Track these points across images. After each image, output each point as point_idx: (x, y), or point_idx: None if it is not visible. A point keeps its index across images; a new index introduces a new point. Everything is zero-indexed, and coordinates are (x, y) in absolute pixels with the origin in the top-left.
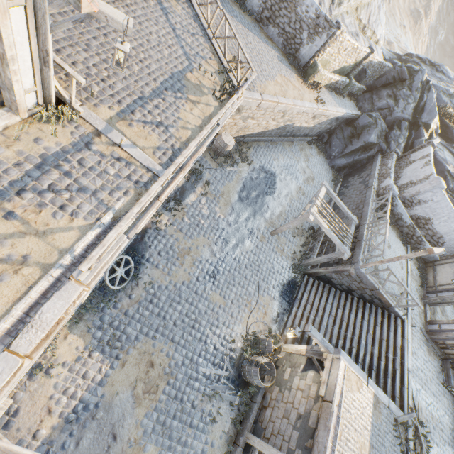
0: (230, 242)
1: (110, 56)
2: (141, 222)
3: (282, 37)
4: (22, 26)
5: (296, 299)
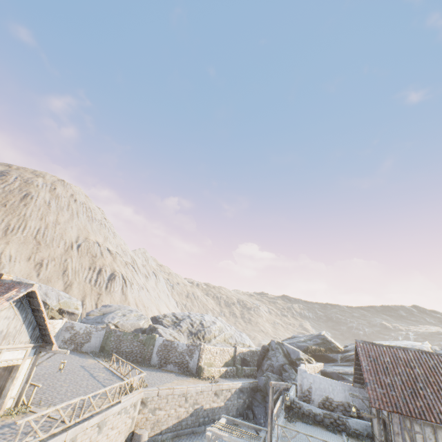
0: None
1: (55, 393)
2: (51, 440)
3: (176, 365)
4: (27, 366)
5: None
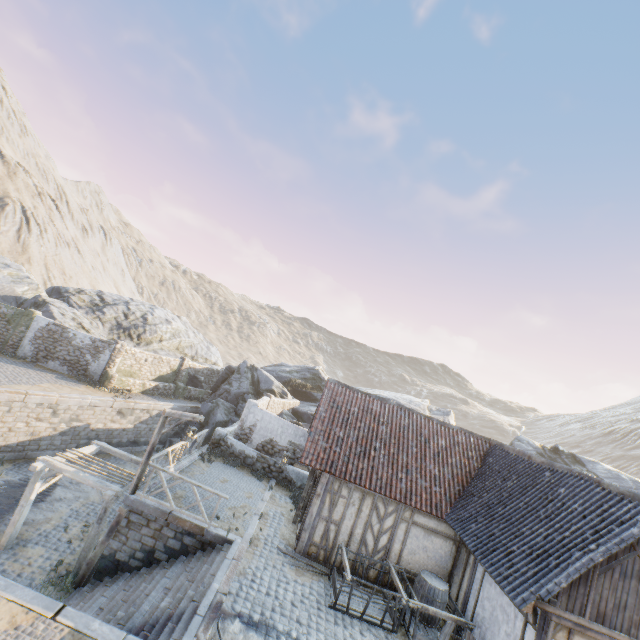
0: None
1: None
2: None
3: (66, 365)
4: None
5: None
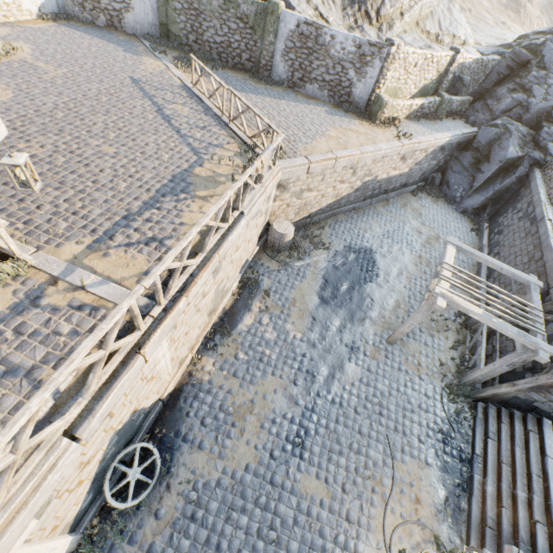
0: (320, 374)
1: (89, 184)
2: (104, 401)
3: (325, 89)
4: None
5: (475, 455)
